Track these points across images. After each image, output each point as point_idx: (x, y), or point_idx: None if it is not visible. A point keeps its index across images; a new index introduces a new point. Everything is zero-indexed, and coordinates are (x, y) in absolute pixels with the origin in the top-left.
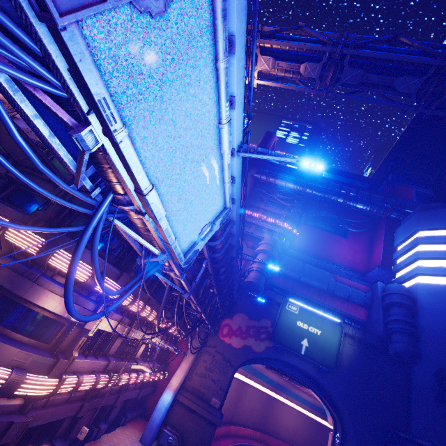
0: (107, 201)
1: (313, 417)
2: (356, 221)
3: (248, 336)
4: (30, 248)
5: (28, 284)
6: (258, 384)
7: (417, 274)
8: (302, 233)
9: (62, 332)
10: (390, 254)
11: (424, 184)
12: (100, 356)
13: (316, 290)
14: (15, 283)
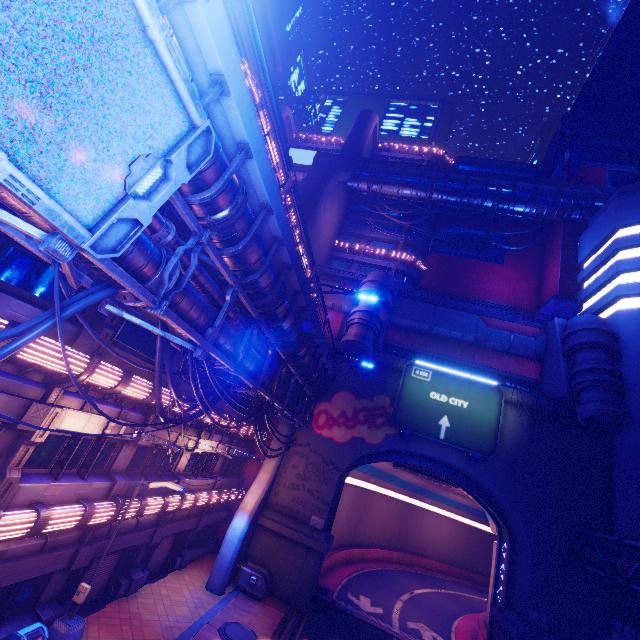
0: None
1: (472, 524)
2: (515, 233)
3: (357, 424)
4: None
5: None
6: (389, 490)
7: (617, 298)
8: (431, 265)
9: None
10: (572, 275)
11: (623, 158)
12: (93, 475)
13: (458, 345)
14: None
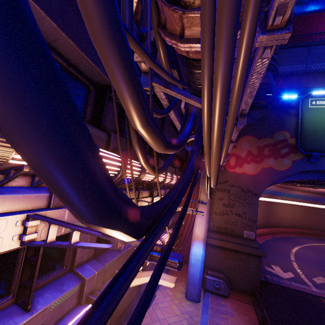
0: None
1: (305, 205)
2: None
3: (264, 158)
4: None
5: None
6: None
7: None
8: None
9: None
10: None
11: None
12: (48, 287)
13: None
14: None
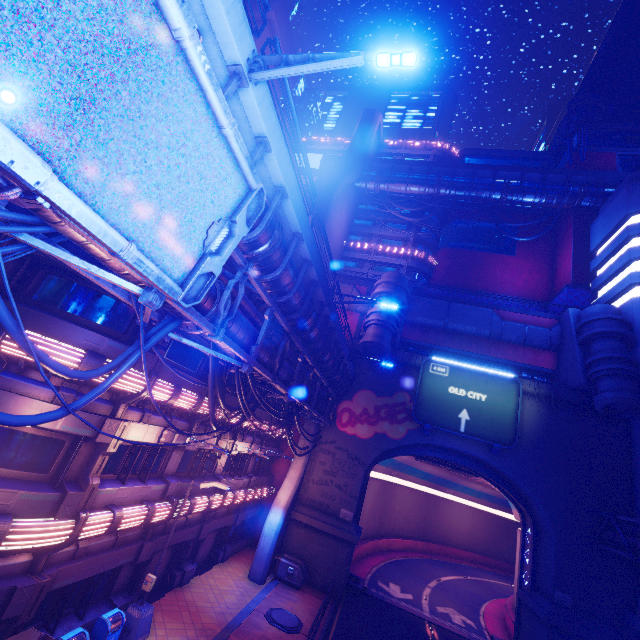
0: None
1: (494, 513)
2: (525, 224)
3: (379, 421)
4: None
5: None
6: (411, 482)
7: (631, 285)
8: (442, 260)
9: (64, 452)
10: (585, 264)
11: (633, 141)
12: (150, 479)
13: (473, 339)
14: None
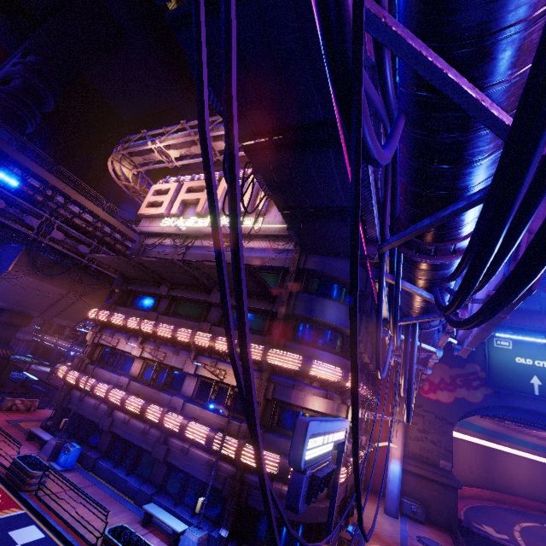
0: (417, 330)
1: None
2: None
3: (456, 388)
4: (293, 366)
5: (302, 395)
6: (468, 436)
7: None
8: None
9: None
10: None
11: None
12: None
13: (525, 314)
14: (292, 397)
